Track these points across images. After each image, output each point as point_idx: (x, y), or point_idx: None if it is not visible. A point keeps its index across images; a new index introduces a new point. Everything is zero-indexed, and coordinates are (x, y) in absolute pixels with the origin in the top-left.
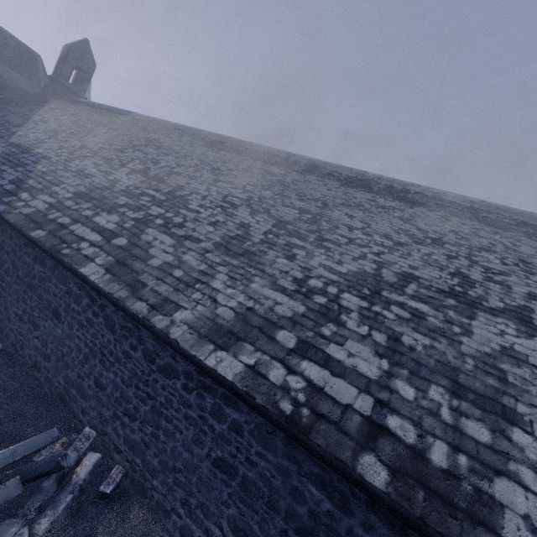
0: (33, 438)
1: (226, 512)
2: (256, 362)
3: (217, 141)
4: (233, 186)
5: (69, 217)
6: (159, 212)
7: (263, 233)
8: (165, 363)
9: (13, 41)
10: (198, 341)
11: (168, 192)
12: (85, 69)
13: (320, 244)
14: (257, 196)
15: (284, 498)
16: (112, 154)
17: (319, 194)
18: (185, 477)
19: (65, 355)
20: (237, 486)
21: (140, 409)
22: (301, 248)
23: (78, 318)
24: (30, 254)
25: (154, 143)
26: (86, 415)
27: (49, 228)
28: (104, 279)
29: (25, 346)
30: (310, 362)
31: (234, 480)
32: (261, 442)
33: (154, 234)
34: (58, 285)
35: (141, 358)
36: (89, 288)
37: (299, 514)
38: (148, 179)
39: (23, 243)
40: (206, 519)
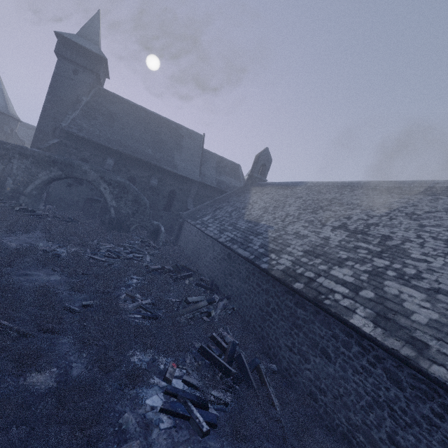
0: None
1: None
2: None
3: (391, 187)
4: (447, 229)
5: (311, 271)
6: (384, 264)
7: None
8: None
9: (229, 163)
10: None
11: (378, 243)
12: (266, 164)
13: None
14: None
15: None
16: (309, 217)
17: None
18: None
19: (343, 395)
20: None
21: None
22: None
23: (350, 362)
24: (291, 300)
25: (334, 201)
26: None
27: (303, 281)
28: (378, 333)
29: (298, 374)
30: None
31: None
32: None
33: (396, 287)
34: (322, 328)
35: None
36: (357, 336)
37: None
38: (352, 233)
39: (283, 291)
40: None
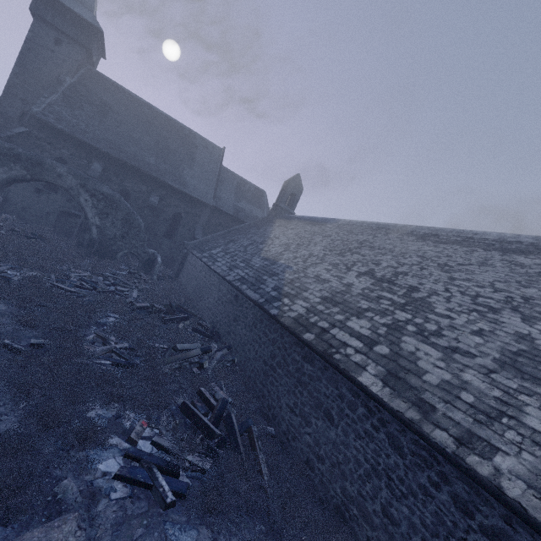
0: None
1: None
2: None
3: (428, 234)
4: (477, 284)
5: (325, 321)
6: (405, 317)
7: None
8: (493, 525)
9: (252, 187)
10: None
11: (404, 294)
12: (296, 193)
13: None
14: (518, 296)
15: None
16: (335, 259)
17: None
18: None
19: (341, 463)
20: None
21: None
22: None
23: (354, 426)
24: (299, 353)
25: (366, 244)
26: None
27: (315, 331)
28: (385, 393)
29: (297, 438)
30: None
31: None
32: None
33: (413, 343)
34: (328, 387)
35: (448, 503)
36: (364, 397)
37: None
38: (378, 281)
39: (292, 342)
40: None
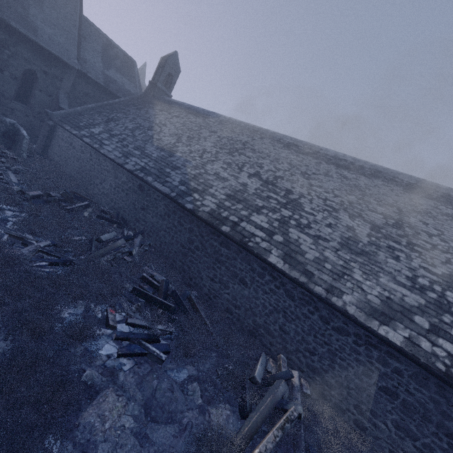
0: (261, 357)
1: (390, 416)
2: (409, 335)
3: (291, 143)
4: (325, 191)
5: (235, 216)
6: (288, 214)
7: (367, 236)
8: (338, 326)
9: (121, 53)
10: (367, 318)
11: (284, 196)
12: (173, 74)
13: (412, 248)
14: (346, 201)
15: (436, 416)
16: (227, 158)
17: (391, 199)
18: (357, 393)
19: (253, 308)
20: (398, 404)
21: (318, 349)
22: (400, 251)
23: (262, 287)
24: (216, 240)
25: (248, 146)
26: (274, 346)
27: (229, 225)
28: (286, 268)
29: (217, 297)
30: (443, 339)
31: (396, 400)
32: (417, 383)
33: (296, 233)
34: (243, 264)
35: (318, 320)
36: (270, 270)
37: (447, 426)
38: (264, 182)
39: (209, 232)
40: (374, 418)
